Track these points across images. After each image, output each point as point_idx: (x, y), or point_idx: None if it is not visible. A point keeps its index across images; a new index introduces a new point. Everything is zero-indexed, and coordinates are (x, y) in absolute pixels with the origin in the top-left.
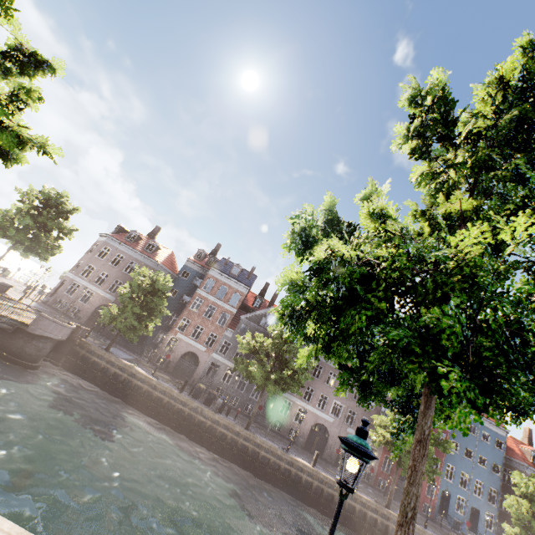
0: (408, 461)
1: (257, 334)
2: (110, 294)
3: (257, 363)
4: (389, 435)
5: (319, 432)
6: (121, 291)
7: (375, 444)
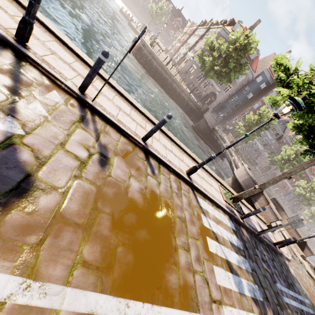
0: (304, 202)
1: (287, 147)
2: (218, 86)
3: (286, 167)
4: (304, 193)
5: (267, 168)
6: (251, 120)
7: (297, 193)
